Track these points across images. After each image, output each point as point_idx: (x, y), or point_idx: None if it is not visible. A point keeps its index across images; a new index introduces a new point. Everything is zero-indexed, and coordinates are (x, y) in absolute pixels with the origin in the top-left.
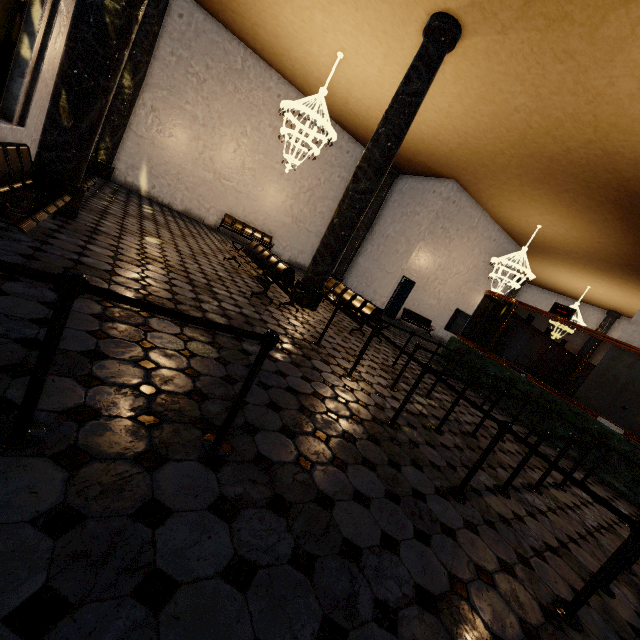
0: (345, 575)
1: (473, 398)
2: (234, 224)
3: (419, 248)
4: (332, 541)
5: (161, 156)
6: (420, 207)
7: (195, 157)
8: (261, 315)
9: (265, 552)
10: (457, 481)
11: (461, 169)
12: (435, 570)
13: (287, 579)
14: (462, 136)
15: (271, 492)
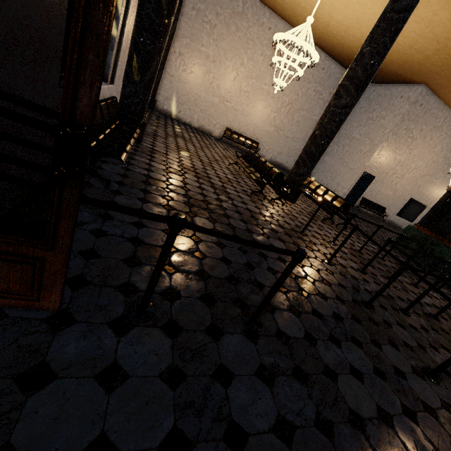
0: (356, 442)
1: (428, 280)
2: (232, 135)
3: (382, 148)
4: (341, 410)
5: (185, 88)
6: (386, 112)
7: (207, 87)
8: (260, 209)
9: (297, 414)
10: (428, 361)
11: (434, 74)
12: (425, 446)
13: (316, 440)
14: (442, 42)
15: (292, 363)
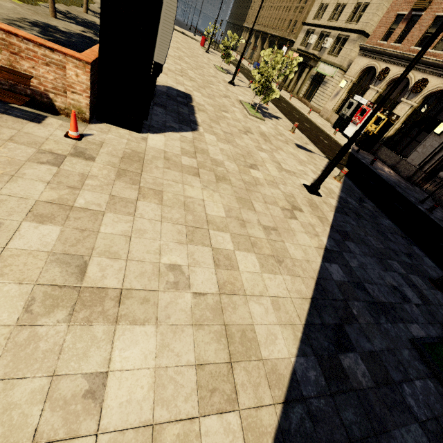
0: None
1: None
2: None
3: None
4: None
5: None
6: None
7: None
8: None
9: None
10: None
11: None
12: None
13: None
14: None
15: None
